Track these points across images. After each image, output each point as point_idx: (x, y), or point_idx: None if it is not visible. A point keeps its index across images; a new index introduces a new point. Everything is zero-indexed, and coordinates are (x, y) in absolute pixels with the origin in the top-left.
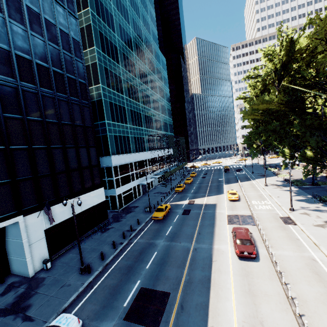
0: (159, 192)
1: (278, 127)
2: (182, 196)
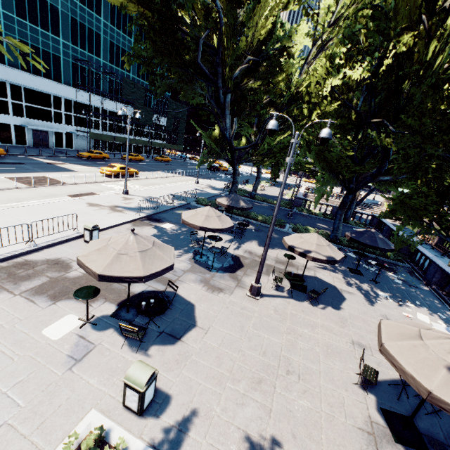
0: (62, 152)
1: (152, 56)
2: (70, 160)
